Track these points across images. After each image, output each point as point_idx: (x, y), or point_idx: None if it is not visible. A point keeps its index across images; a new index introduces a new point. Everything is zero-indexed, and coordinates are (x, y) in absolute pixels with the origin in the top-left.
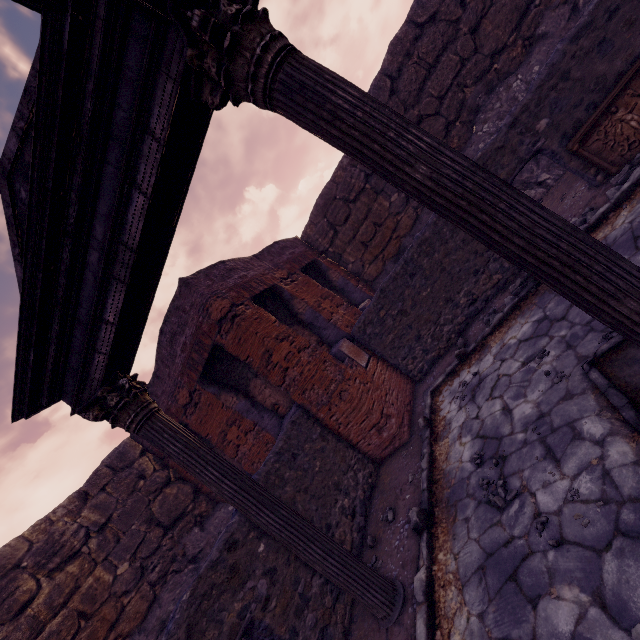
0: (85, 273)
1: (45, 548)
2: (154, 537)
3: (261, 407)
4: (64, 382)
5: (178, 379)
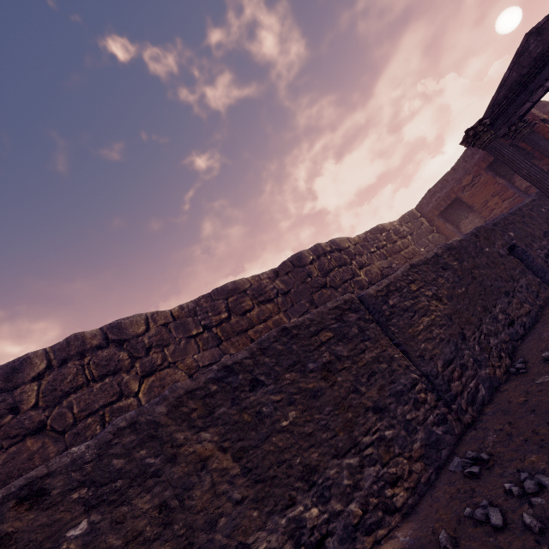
0: (546, 67)
1: (395, 230)
2: (432, 246)
3: (516, 189)
4: (496, 121)
5: (469, 169)
